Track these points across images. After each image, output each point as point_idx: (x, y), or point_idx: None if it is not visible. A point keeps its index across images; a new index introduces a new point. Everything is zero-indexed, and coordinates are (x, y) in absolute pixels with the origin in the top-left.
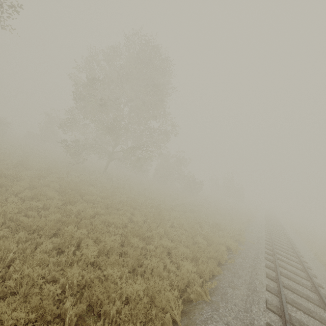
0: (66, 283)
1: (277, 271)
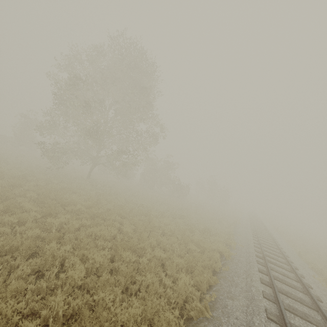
0: (48, 316)
1: (270, 275)
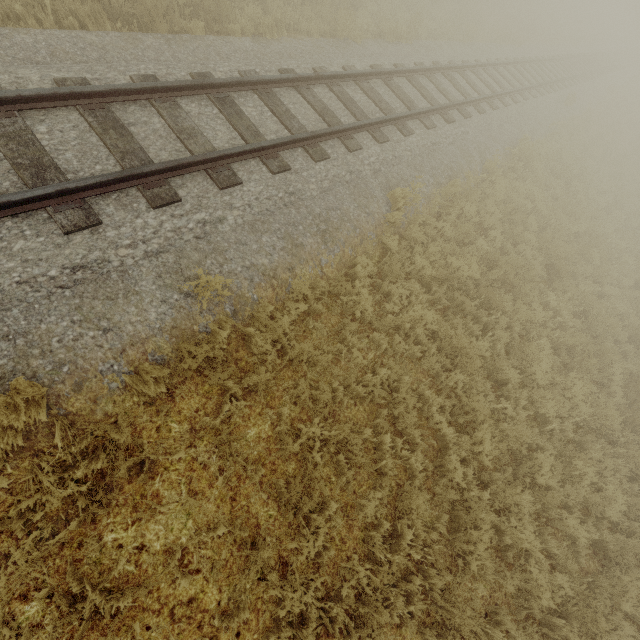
0: None
1: None
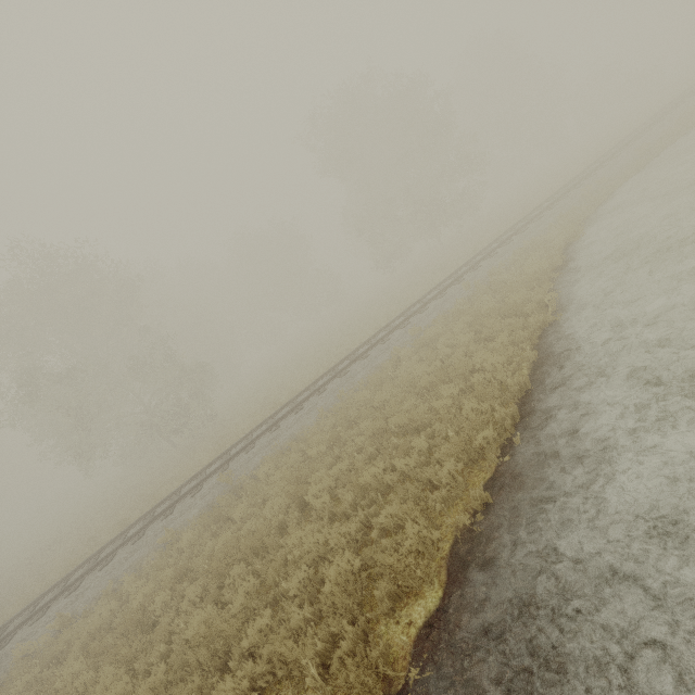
0: None
1: None
